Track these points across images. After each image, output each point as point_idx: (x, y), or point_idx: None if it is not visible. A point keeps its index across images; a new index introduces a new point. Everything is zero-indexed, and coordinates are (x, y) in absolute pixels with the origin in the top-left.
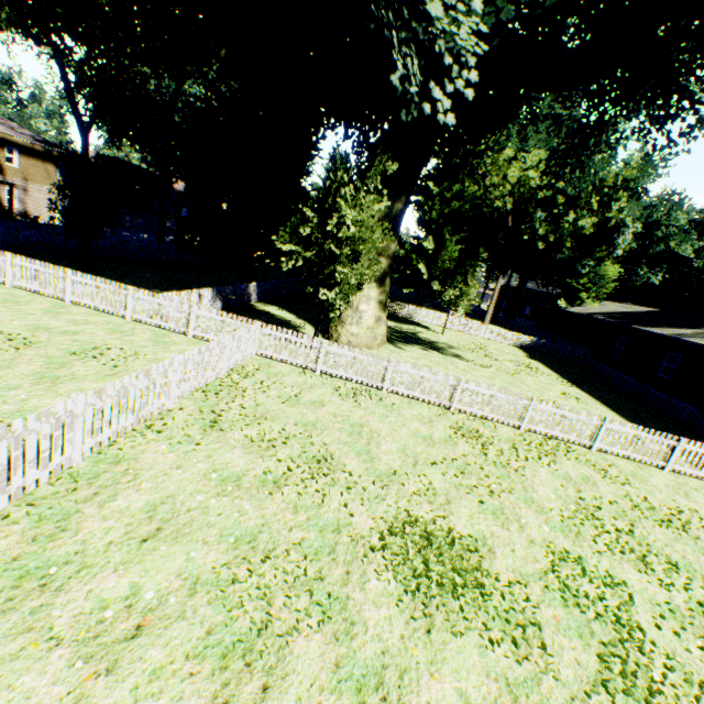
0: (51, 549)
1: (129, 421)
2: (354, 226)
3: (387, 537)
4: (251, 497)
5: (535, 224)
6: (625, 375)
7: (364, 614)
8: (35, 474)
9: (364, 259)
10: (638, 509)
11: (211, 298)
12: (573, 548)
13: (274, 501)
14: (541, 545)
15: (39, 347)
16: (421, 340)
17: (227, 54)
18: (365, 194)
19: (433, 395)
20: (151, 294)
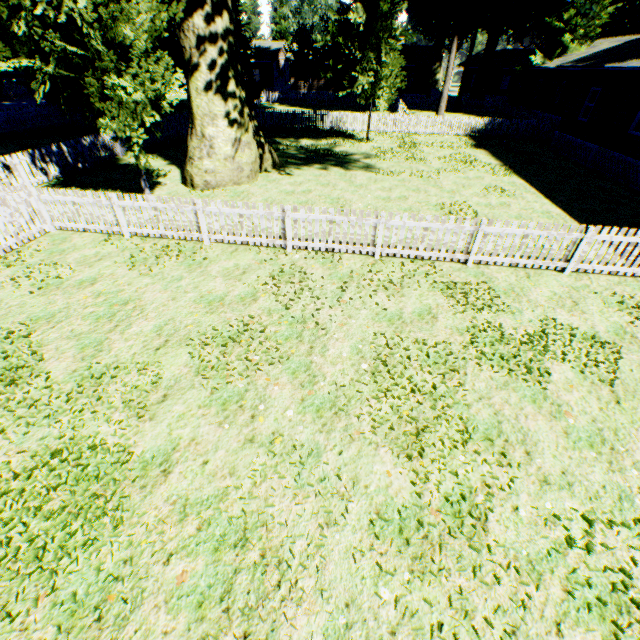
0: None
1: None
2: None
3: (4, 484)
4: None
5: None
6: (589, 143)
7: None
8: None
9: (135, 54)
10: (474, 347)
11: (32, 166)
12: (315, 437)
13: None
14: (263, 442)
15: None
16: (334, 156)
17: None
18: None
19: (263, 236)
20: None
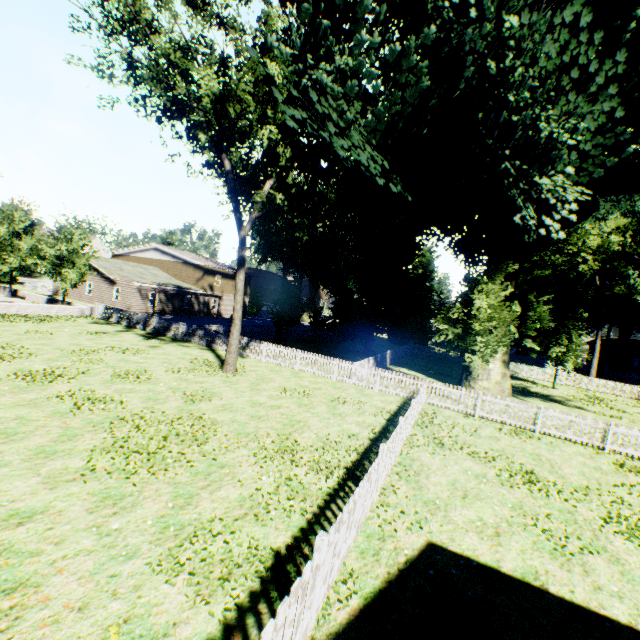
0: (424, 493)
1: (404, 438)
2: (488, 308)
3: (609, 522)
4: (500, 487)
5: (627, 280)
6: None
7: (621, 556)
8: (393, 458)
9: (497, 330)
10: None
11: (371, 363)
12: None
13: (515, 491)
14: None
15: (313, 396)
16: (535, 393)
17: (401, 222)
18: (493, 286)
19: (584, 436)
20: (350, 362)
